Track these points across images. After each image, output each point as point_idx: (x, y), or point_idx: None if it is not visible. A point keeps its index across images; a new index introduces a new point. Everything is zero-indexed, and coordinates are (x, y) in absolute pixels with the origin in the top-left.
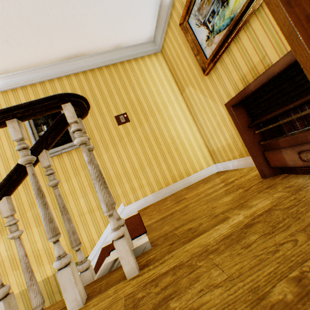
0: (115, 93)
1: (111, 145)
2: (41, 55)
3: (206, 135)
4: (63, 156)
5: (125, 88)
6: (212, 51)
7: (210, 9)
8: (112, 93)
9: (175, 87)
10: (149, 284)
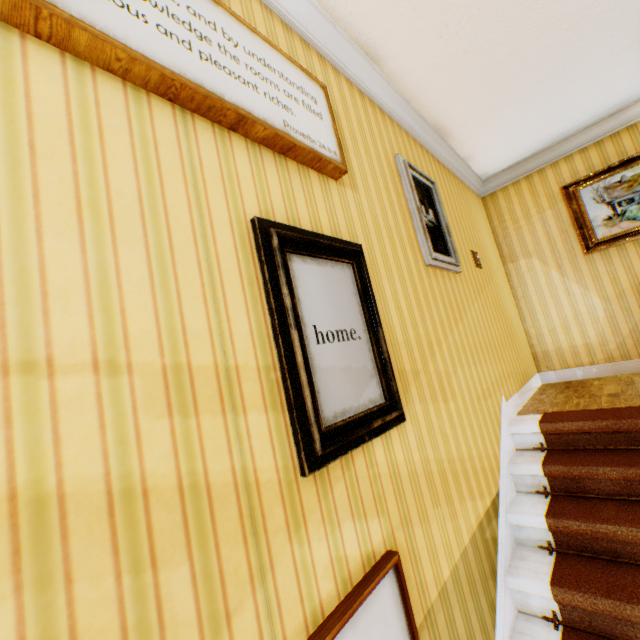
0: (464, 217)
1: (476, 291)
2: (437, 100)
3: (539, 328)
4: (444, 275)
5: (469, 219)
6: (610, 233)
7: (627, 196)
8: (462, 215)
9: (496, 251)
10: None
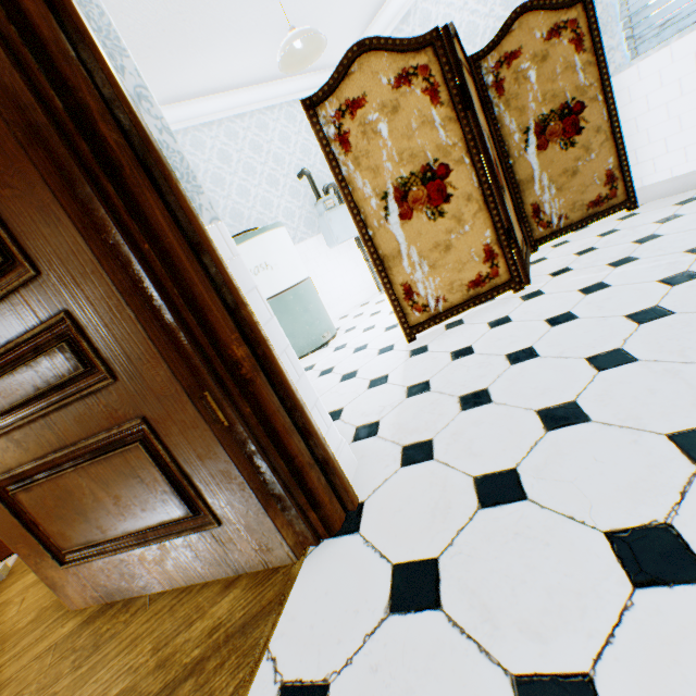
0: None
1: None
2: None
3: None
4: None
5: None
6: None
7: None
8: None
9: None
10: None
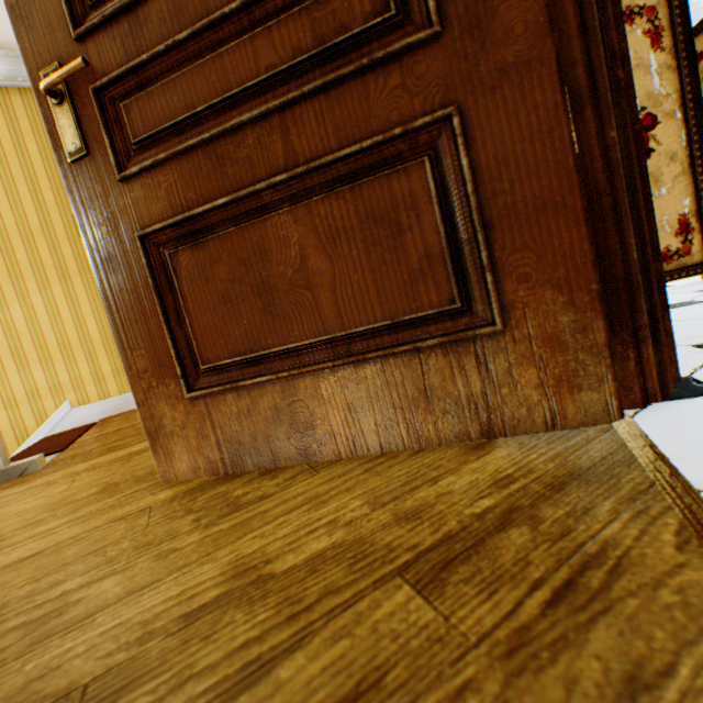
0: None
1: (57, 277)
2: None
3: None
4: None
5: None
6: None
7: None
8: None
9: None
10: None
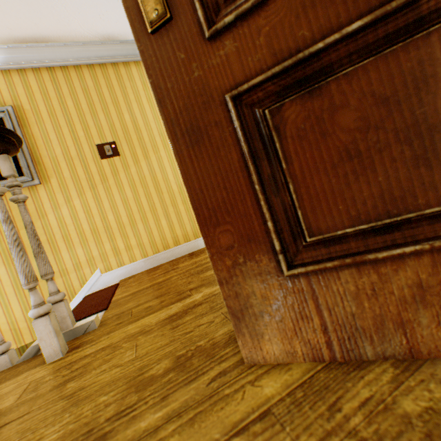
0: (99, 109)
1: (88, 186)
2: None
3: None
4: (7, 196)
5: (117, 105)
6: None
7: None
8: (96, 109)
9: None
10: (64, 367)
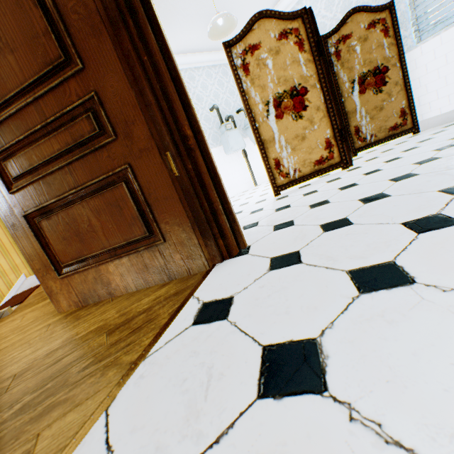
0: None
1: None
2: None
3: None
4: None
5: None
6: None
7: None
8: None
9: None
10: None
